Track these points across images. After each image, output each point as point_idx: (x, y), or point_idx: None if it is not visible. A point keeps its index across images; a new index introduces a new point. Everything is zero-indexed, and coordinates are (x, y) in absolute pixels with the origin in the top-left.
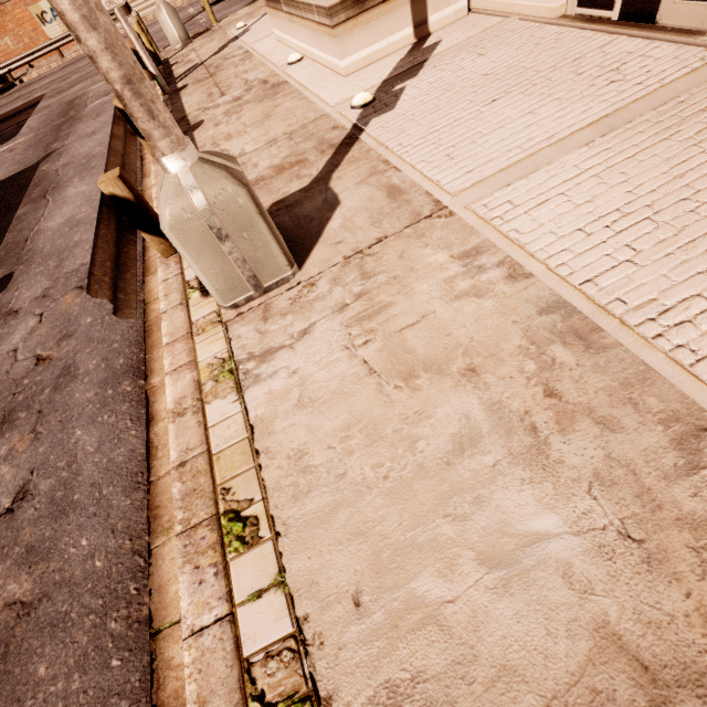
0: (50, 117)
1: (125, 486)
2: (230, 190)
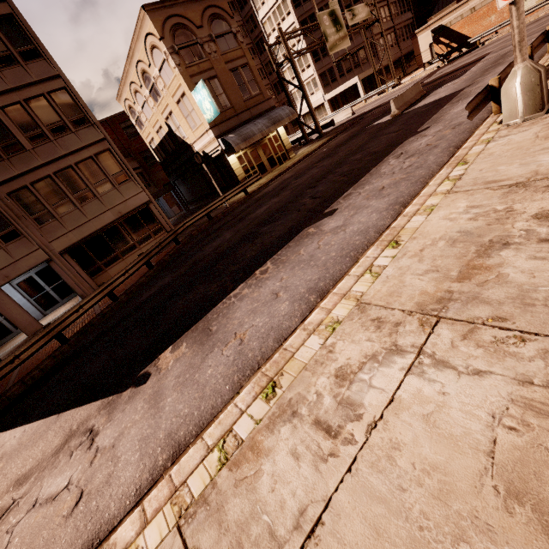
0: (485, 65)
1: (436, 165)
2: (531, 76)
